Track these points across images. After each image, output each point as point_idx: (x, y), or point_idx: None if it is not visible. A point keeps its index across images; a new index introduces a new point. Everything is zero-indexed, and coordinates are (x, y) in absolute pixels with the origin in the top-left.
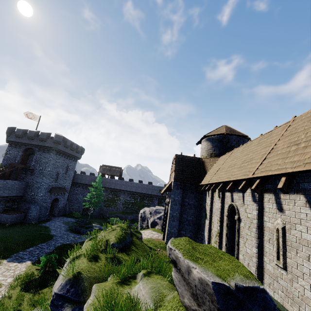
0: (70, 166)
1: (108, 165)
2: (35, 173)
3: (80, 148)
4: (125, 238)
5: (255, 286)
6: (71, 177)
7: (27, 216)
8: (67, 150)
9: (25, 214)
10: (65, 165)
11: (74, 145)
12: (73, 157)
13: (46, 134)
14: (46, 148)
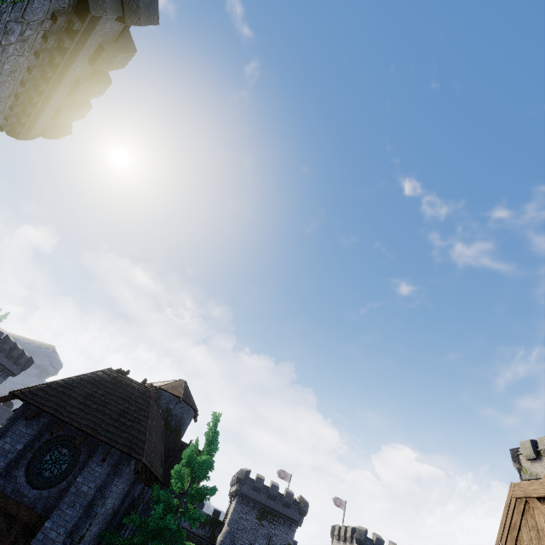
0: None
1: None
2: None
3: (27, 359)
4: None
5: None
6: None
7: None
8: None
9: None
10: None
11: (16, 351)
12: (3, 369)
13: None
14: None
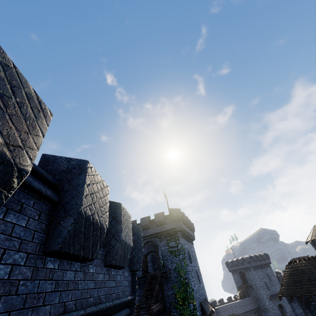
0: (269, 273)
1: (296, 258)
2: (253, 288)
3: (264, 255)
4: None
5: None
6: (277, 281)
7: None
8: (258, 263)
9: None
10: (265, 274)
11: (258, 257)
12: (264, 265)
13: (241, 259)
14: (247, 268)
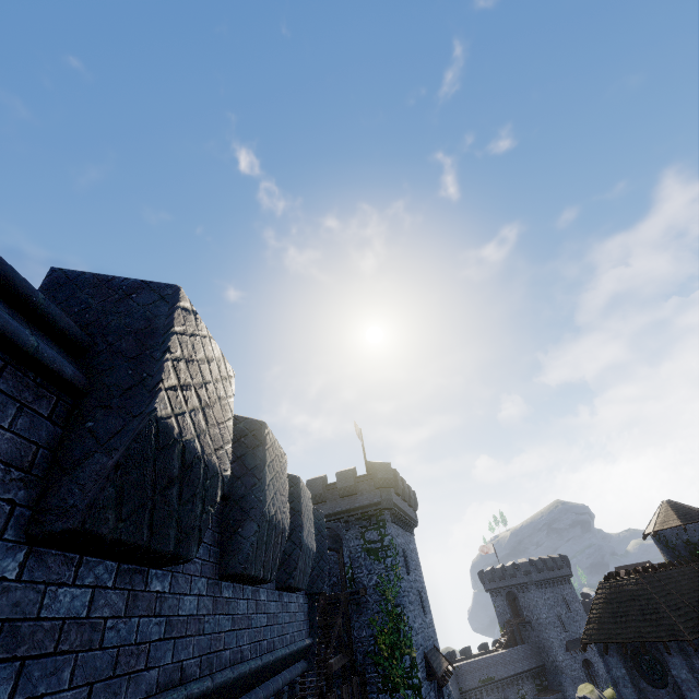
0: (567, 595)
1: (623, 566)
2: (534, 626)
3: (559, 559)
4: (611, 697)
5: (583, 695)
6: (582, 613)
7: (566, 697)
8: (546, 575)
9: (562, 694)
10: (559, 599)
11: (547, 562)
12: (559, 579)
13: (511, 567)
14: (523, 586)
